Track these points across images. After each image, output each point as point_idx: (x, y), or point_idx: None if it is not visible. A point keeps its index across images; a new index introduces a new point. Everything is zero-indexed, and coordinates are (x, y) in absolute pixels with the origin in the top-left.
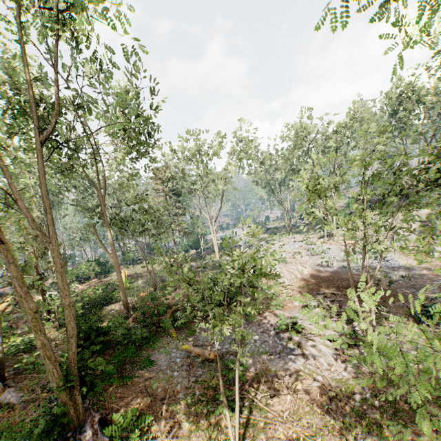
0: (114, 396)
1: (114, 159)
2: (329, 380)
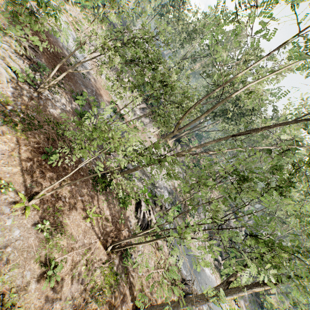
0: None
1: None
2: None
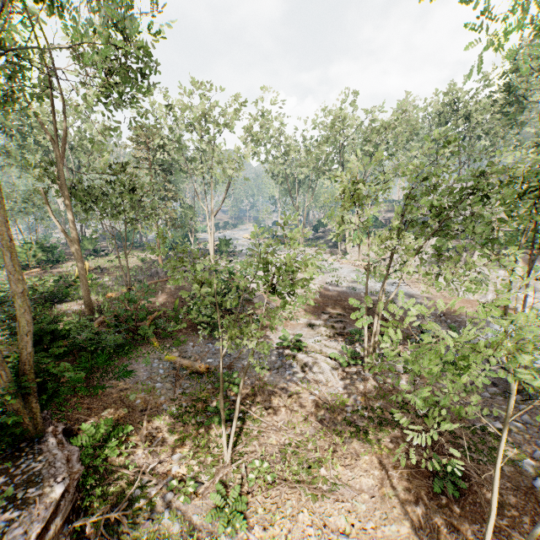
0: (79, 407)
1: (83, 97)
2: (326, 394)
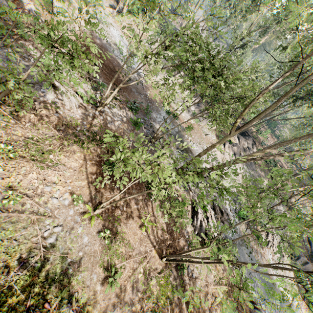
0: None
1: None
2: (67, 116)
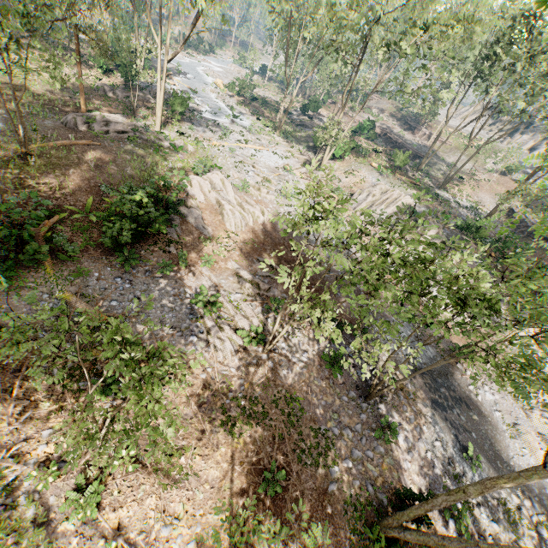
0: None
1: None
2: (217, 375)
